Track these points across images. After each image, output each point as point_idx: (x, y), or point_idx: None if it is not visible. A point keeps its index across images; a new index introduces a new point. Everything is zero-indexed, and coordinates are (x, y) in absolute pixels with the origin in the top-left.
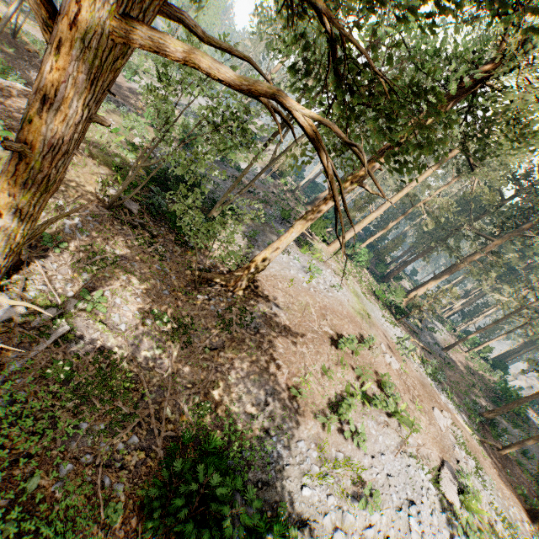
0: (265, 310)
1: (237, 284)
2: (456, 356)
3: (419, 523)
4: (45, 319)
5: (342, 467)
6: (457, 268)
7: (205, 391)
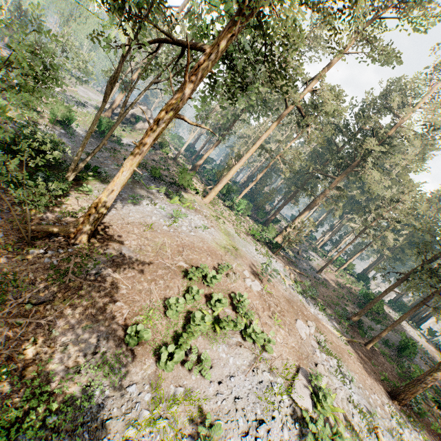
0: (112, 254)
1: (79, 233)
2: (328, 276)
3: None
4: None
5: (180, 404)
6: (315, 204)
7: (8, 353)
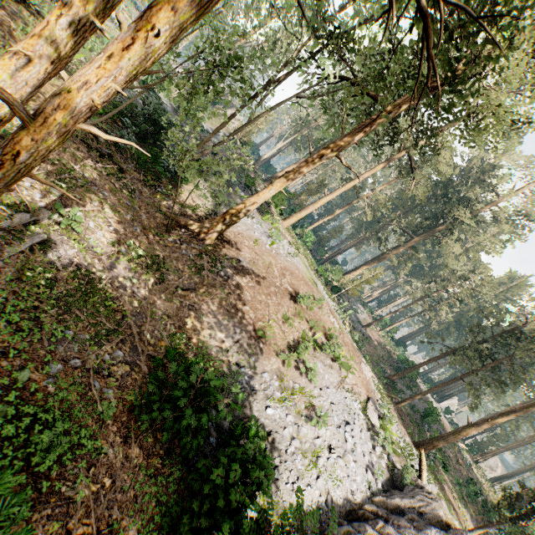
0: (234, 261)
1: (209, 233)
2: (372, 333)
3: (352, 437)
4: (17, 223)
5: (298, 395)
6: (384, 258)
7: (181, 323)
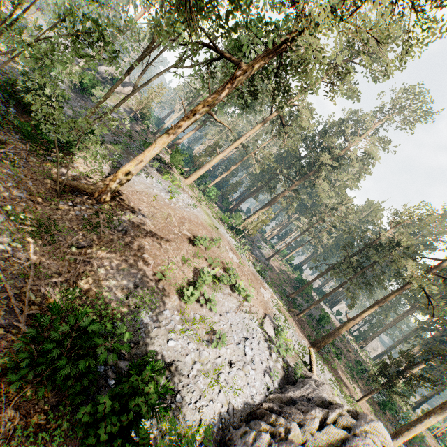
0: (132, 216)
1: (103, 193)
2: (274, 263)
3: (251, 350)
4: None
5: (199, 324)
6: (275, 201)
7: (74, 279)
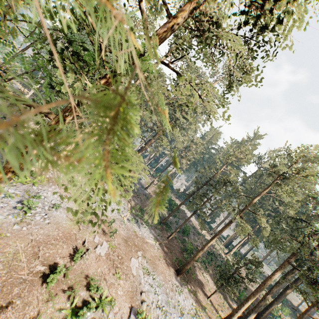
0: None
1: None
2: (151, 190)
3: None
4: None
5: None
6: (145, 148)
7: None
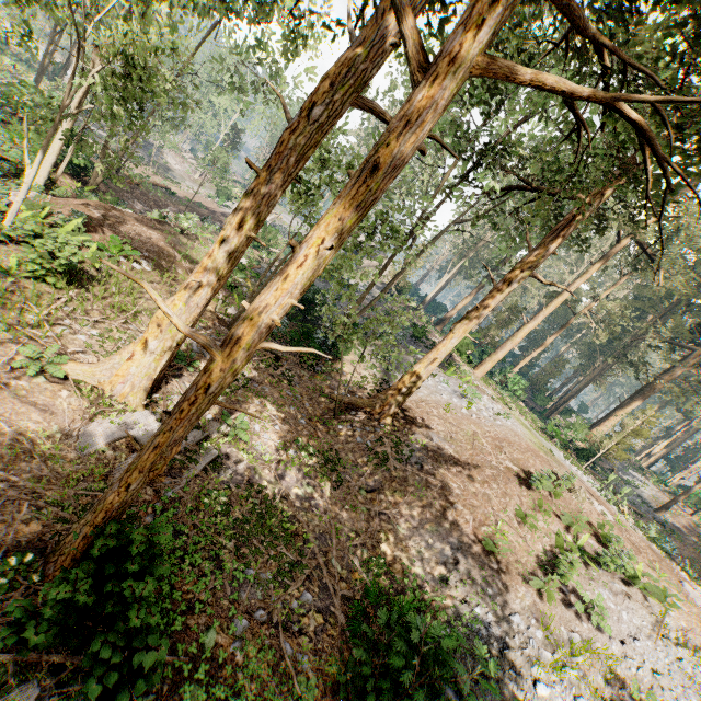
0: (425, 441)
1: (384, 409)
2: (677, 521)
3: None
4: (190, 443)
5: (583, 655)
6: (652, 390)
7: (374, 542)
